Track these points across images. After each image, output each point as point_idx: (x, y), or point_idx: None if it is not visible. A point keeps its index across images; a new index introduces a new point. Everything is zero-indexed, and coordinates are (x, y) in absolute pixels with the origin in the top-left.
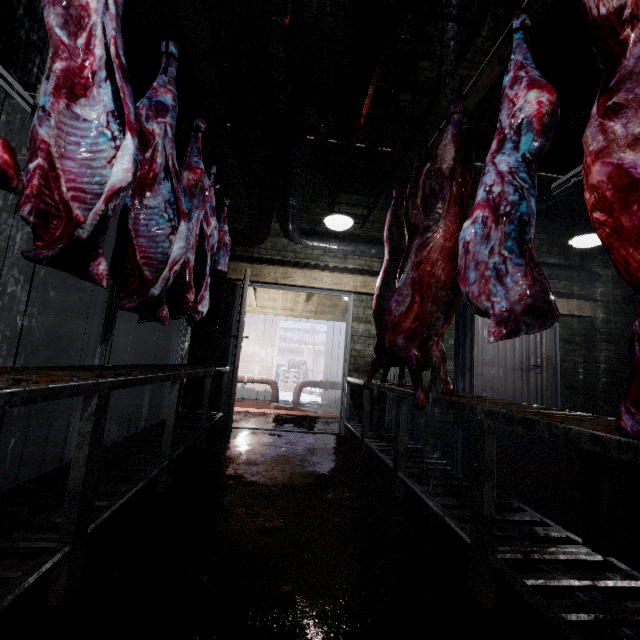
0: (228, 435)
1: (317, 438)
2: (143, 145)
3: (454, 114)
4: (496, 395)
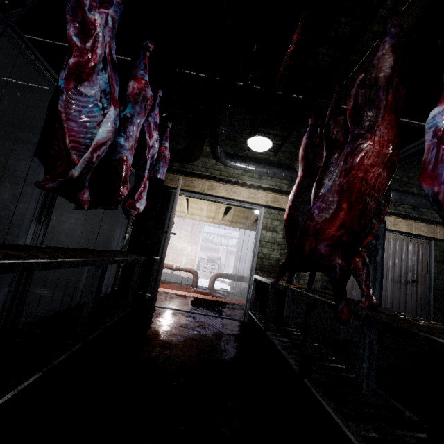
0: (150, 315)
1: (225, 323)
2: (84, 35)
3: (391, 28)
4: None
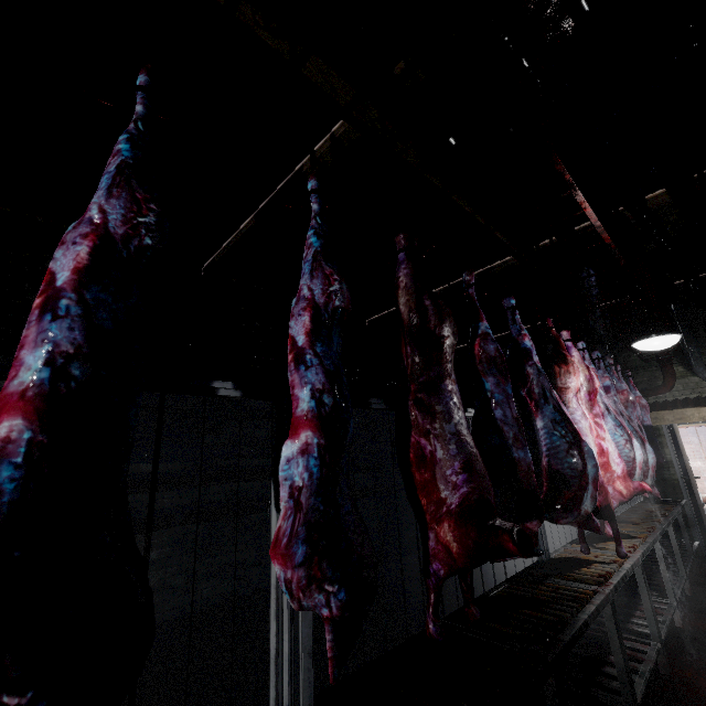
0: None
1: None
2: None
3: None
4: None
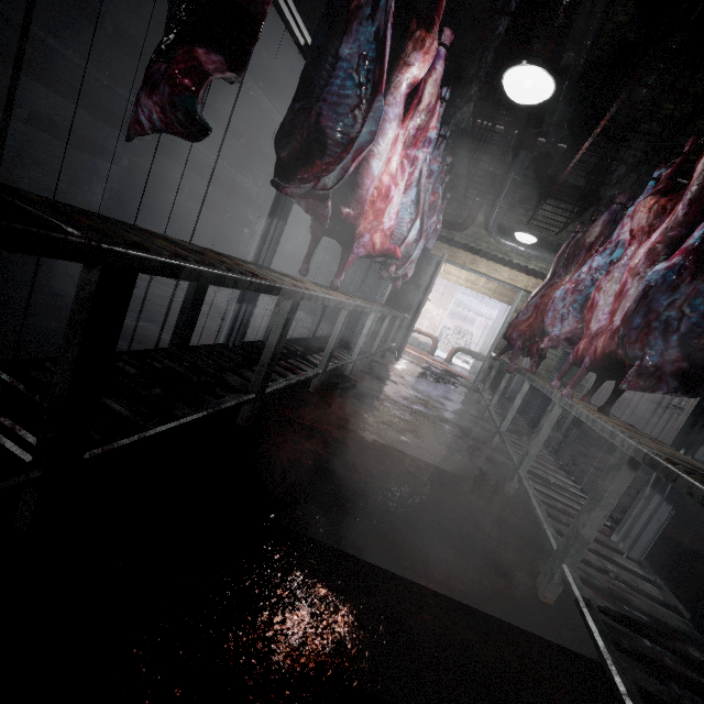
0: (398, 357)
1: (453, 384)
2: None
3: (615, 204)
4: (619, 414)
